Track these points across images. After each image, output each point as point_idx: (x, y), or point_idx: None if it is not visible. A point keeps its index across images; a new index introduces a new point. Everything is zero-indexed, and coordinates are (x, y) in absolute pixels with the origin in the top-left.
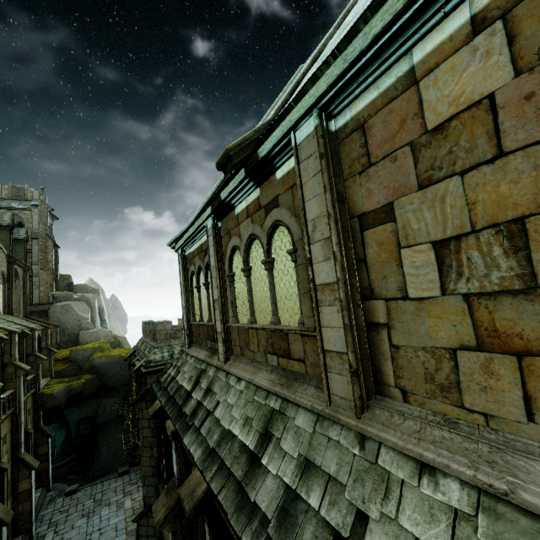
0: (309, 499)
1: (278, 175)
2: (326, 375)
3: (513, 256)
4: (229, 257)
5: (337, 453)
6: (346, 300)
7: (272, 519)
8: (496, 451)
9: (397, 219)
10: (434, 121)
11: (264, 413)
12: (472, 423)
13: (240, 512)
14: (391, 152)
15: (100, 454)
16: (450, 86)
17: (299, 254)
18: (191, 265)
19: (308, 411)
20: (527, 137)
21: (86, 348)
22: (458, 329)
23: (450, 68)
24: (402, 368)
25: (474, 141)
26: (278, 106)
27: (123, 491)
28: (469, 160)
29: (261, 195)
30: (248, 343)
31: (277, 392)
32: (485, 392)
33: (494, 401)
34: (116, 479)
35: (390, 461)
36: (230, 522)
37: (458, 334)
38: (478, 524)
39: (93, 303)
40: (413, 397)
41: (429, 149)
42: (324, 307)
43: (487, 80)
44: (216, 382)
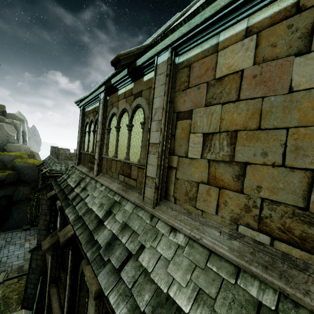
0: (122, 239)
1: (144, 78)
2: (144, 188)
3: (229, 146)
4: (109, 118)
5: (140, 222)
6: (161, 153)
7: (103, 246)
8: (201, 225)
9: (193, 119)
10: (219, 74)
11: (111, 202)
12: (196, 214)
13: (88, 243)
14: (198, 84)
15: (13, 217)
16: (229, 59)
17: (146, 125)
18: (87, 118)
19: (132, 203)
20: (249, 95)
21: (11, 154)
22: (202, 174)
23: (232, 50)
24: (177, 188)
25: (231, 90)
26: (155, 37)
27: (25, 238)
28: (227, 98)
29: (134, 87)
30: (111, 167)
31: (119, 193)
32: (205, 202)
33: (206, 205)
34: (21, 232)
35: (161, 226)
36: (82, 247)
37: (202, 176)
38: (185, 250)
39: (19, 127)
40: (178, 202)
41: (214, 88)
42: (151, 154)
43: (243, 62)
44: (89, 185)
